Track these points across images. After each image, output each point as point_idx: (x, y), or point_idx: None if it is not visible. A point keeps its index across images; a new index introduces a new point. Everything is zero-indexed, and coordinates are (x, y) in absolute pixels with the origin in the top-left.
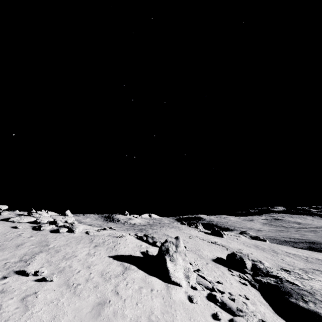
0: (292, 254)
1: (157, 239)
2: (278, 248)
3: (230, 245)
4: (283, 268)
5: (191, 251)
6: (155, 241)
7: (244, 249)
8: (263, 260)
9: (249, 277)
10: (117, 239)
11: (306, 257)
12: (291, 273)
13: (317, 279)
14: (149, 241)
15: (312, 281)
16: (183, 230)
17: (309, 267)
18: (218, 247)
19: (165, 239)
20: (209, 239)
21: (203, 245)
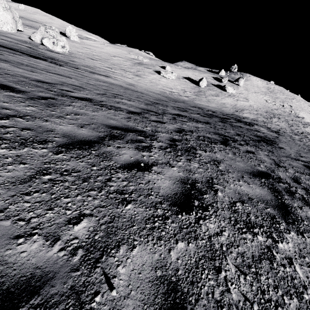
0: None
1: None
2: None
3: None
4: None
5: None
6: None
7: None
8: None
9: None
10: None
11: None
12: None
13: None
14: None
15: None
16: None
17: None
18: None
19: None
20: None
21: None
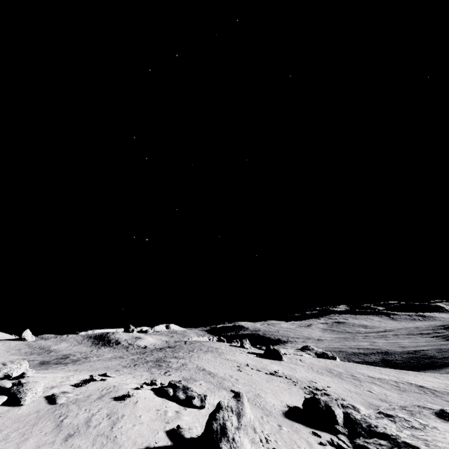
0: (377, 379)
1: (194, 391)
2: (357, 371)
3: (296, 374)
4: (382, 412)
5: (249, 401)
6: (190, 396)
7: (317, 379)
8: (347, 398)
9: (347, 442)
10: (119, 405)
11: (396, 383)
12: (396, 421)
13: (431, 425)
14: (180, 397)
15: (428, 431)
16: (225, 355)
17: (411, 403)
18: (282, 381)
19: (217, 403)
20: (265, 368)
21: (261, 383)
